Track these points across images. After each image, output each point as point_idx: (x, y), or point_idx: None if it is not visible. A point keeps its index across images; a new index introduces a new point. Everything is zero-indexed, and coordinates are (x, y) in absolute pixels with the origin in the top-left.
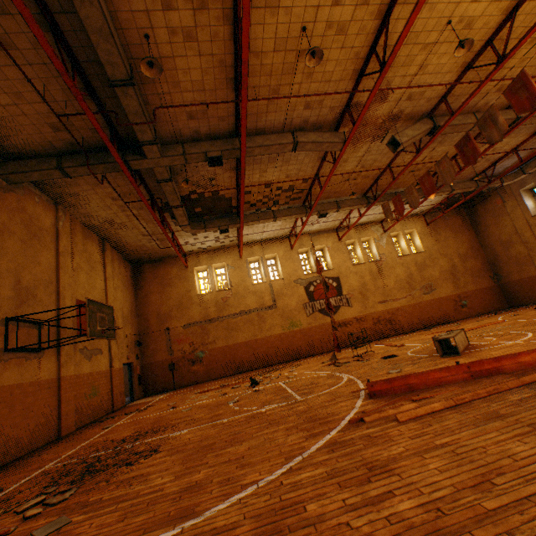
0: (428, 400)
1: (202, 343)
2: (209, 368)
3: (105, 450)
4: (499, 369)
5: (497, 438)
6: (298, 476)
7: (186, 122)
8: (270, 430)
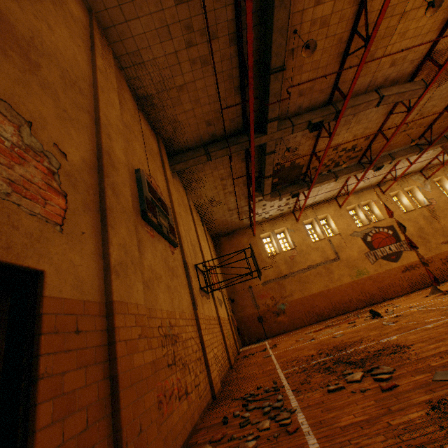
0: None
1: (281, 297)
2: (292, 318)
3: (324, 357)
4: None
5: None
6: None
7: (295, 100)
8: None
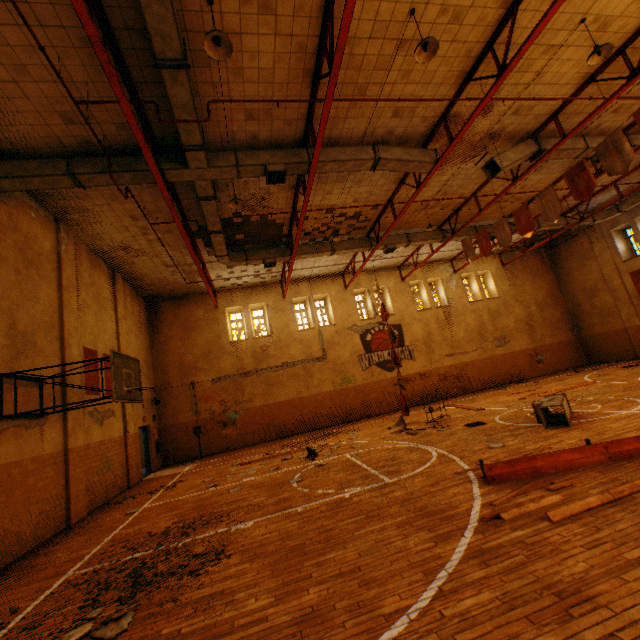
0: (570, 491)
1: (235, 402)
2: (244, 432)
3: (147, 550)
4: None
5: None
6: (460, 604)
7: (243, 123)
8: (374, 527)
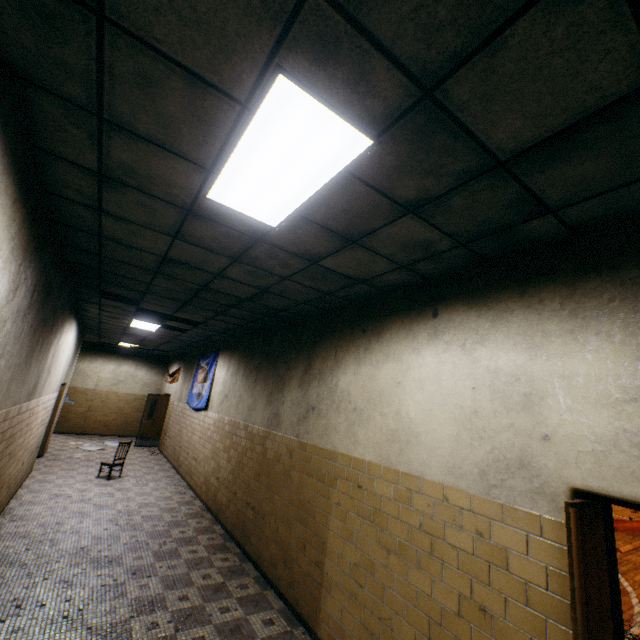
0: None
1: None
2: None
3: None
4: (616, 527)
5: None
6: (635, 577)
7: None
8: None
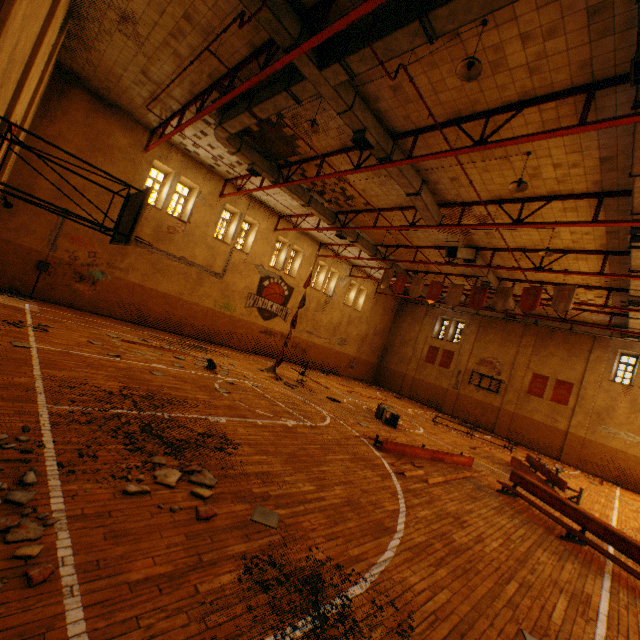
0: (424, 470)
1: (109, 263)
2: (101, 299)
3: (131, 410)
4: (443, 459)
5: (489, 513)
6: (420, 513)
7: (385, 85)
8: (336, 457)
